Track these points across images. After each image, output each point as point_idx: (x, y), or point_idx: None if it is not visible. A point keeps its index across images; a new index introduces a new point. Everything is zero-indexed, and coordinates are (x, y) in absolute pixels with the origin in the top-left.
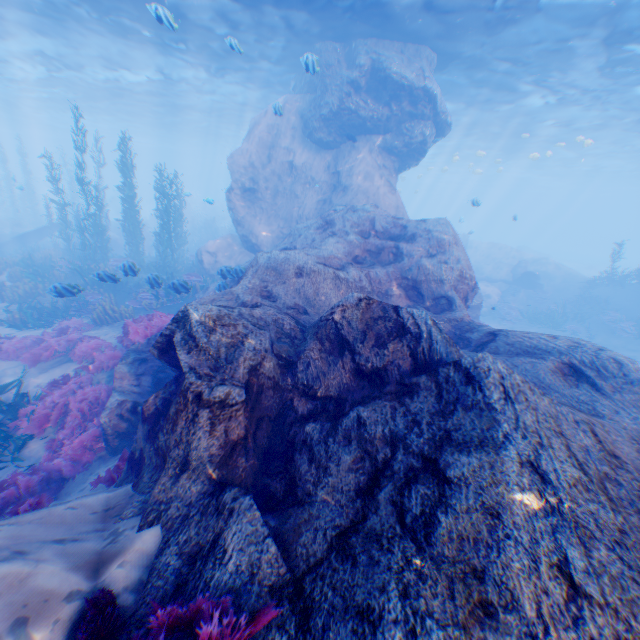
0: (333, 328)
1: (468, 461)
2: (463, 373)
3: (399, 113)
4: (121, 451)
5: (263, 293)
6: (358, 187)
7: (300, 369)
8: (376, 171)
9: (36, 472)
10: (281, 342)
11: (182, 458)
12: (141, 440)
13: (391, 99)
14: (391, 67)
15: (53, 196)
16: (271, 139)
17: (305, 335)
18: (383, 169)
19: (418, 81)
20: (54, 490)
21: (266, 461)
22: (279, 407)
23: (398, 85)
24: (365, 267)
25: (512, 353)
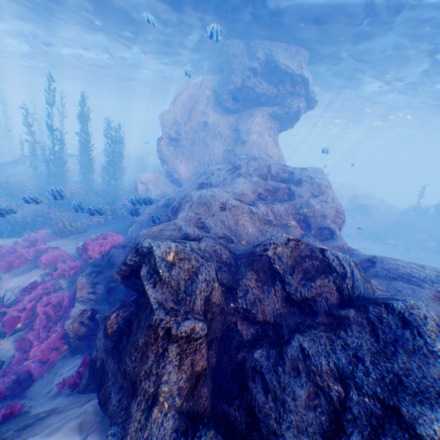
0: (266, 262)
1: (436, 417)
2: (397, 316)
3: (283, 92)
4: (80, 350)
5: (198, 224)
6: (253, 141)
7: (240, 296)
8: (266, 131)
9: (8, 374)
10: (222, 270)
11: (152, 389)
12: (103, 353)
13: (278, 82)
14: (280, 60)
15: (24, 134)
16: (191, 104)
17: (240, 264)
18: (270, 130)
19: (298, 71)
20: (23, 389)
21: (216, 379)
22: (224, 329)
23: (284, 72)
24: (268, 203)
25: (390, 278)
